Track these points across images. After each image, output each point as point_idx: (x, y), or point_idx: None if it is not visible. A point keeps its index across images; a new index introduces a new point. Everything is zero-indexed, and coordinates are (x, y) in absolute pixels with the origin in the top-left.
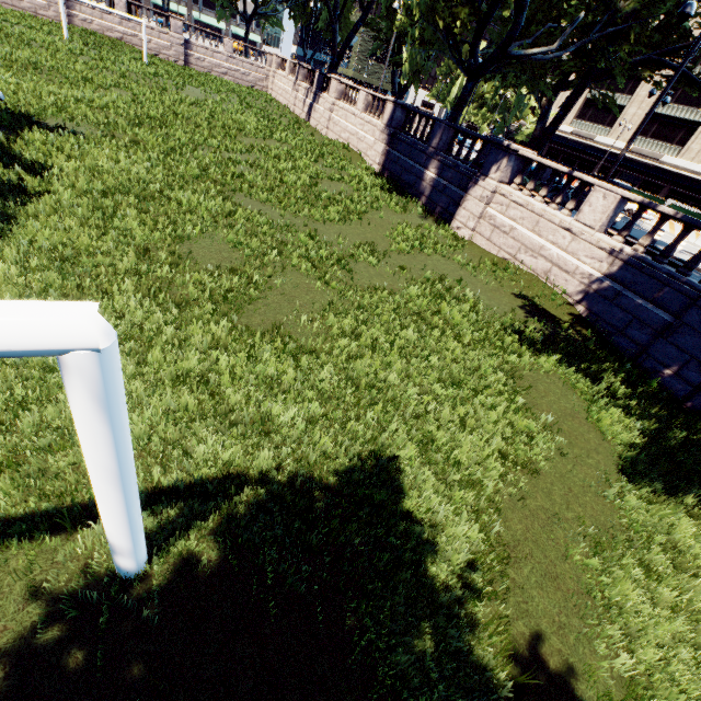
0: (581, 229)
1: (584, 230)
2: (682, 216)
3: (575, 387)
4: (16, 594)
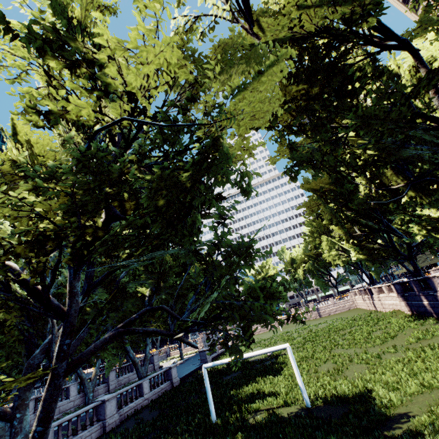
0: None
1: None
2: None
3: None
4: (293, 409)
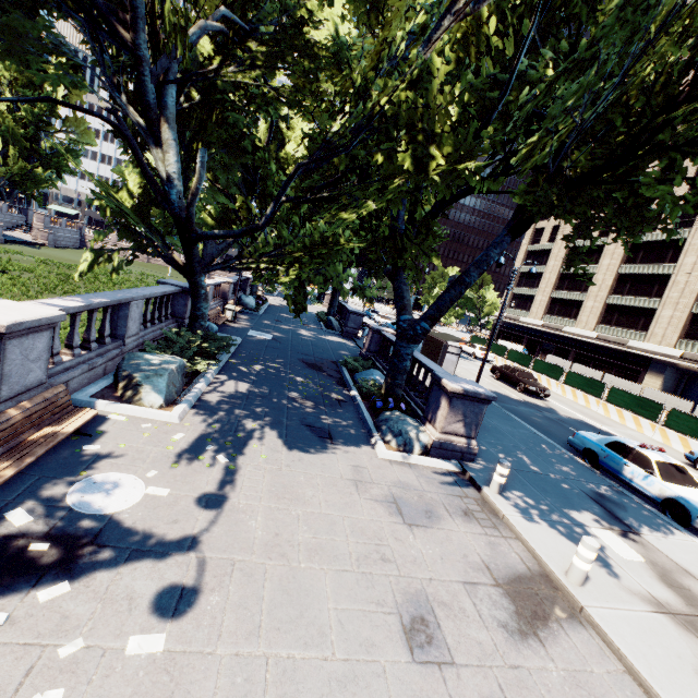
0: None
1: None
2: None
3: None
4: None
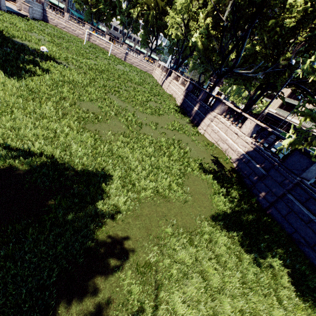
0: (241, 134)
1: (242, 135)
2: (275, 132)
3: (212, 187)
4: None
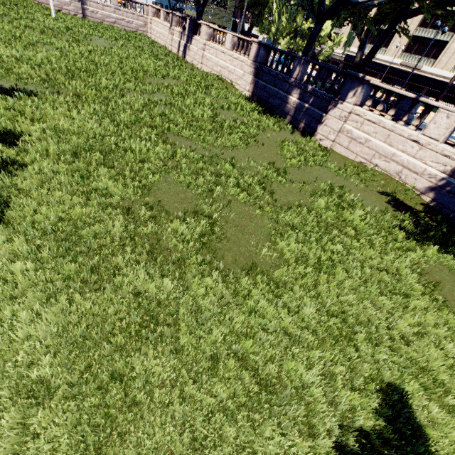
0: (427, 141)
1: (429, 142)
2: None
3: None
4: None
